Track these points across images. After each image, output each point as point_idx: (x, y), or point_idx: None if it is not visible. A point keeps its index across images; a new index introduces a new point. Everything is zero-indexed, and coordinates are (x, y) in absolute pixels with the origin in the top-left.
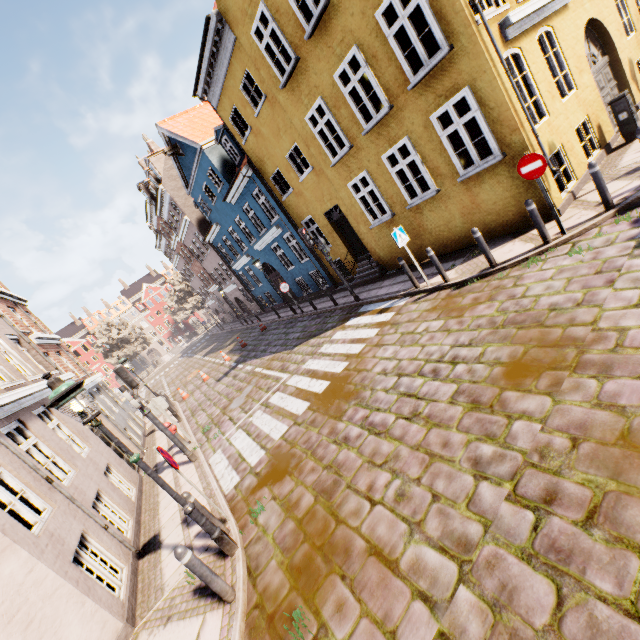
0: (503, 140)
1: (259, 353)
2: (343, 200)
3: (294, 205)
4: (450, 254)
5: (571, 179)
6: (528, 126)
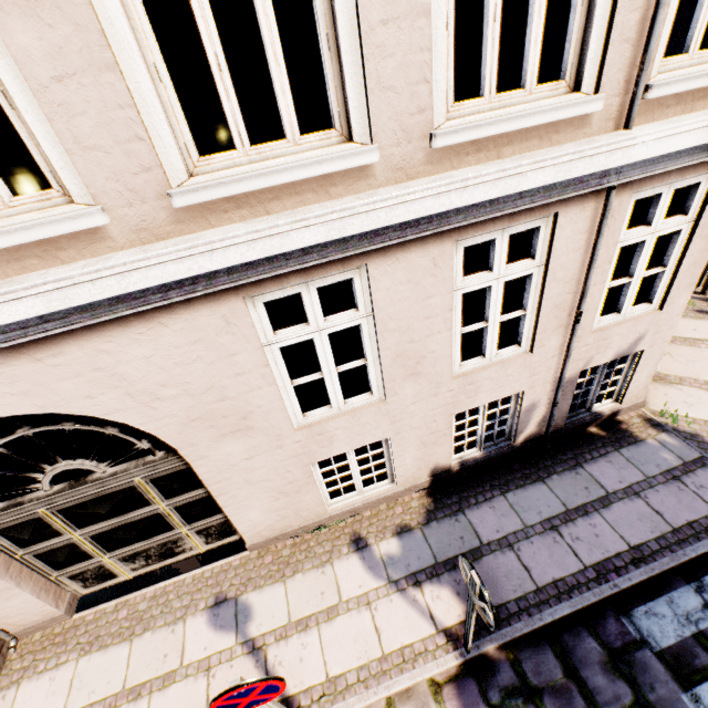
0: None
1: None
2: None
3: None
4: None
5: None
6: None
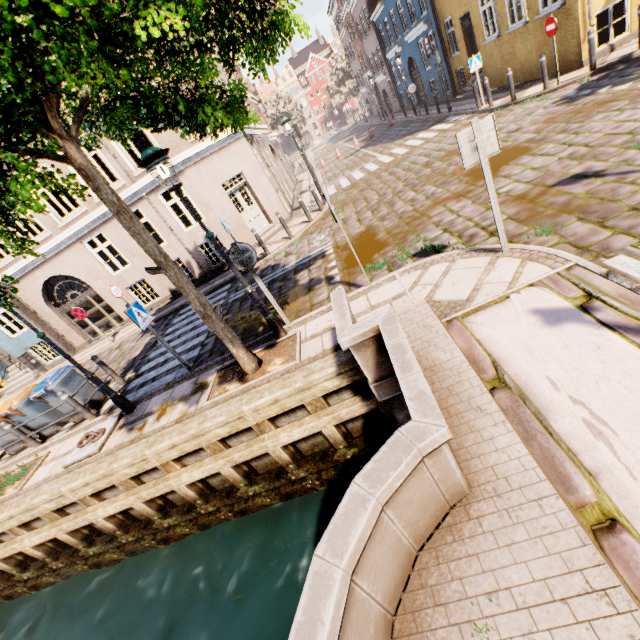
0: None
1: (377, 143)
2: (473, 9)
3: (441, 2)
4: (522, 84)
5: (625, 31)
6: None
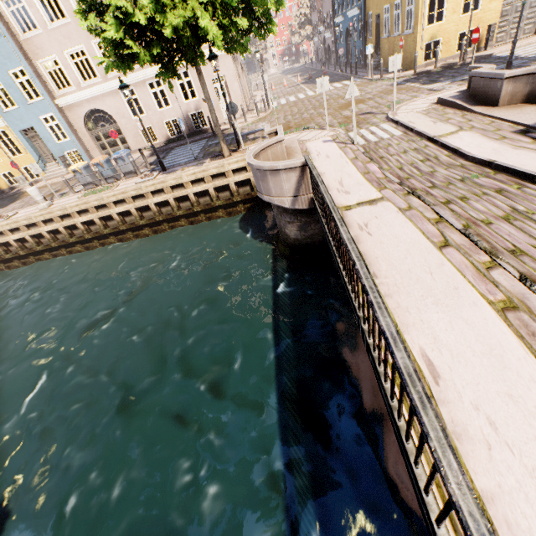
0: (415, 26)
1: (311, 83)
2: (381, 14)
3: None
4: None
5: (438, 57)
6: (425, 24)
